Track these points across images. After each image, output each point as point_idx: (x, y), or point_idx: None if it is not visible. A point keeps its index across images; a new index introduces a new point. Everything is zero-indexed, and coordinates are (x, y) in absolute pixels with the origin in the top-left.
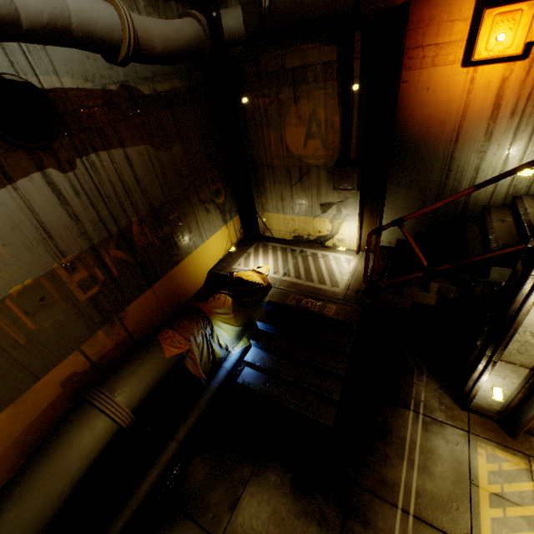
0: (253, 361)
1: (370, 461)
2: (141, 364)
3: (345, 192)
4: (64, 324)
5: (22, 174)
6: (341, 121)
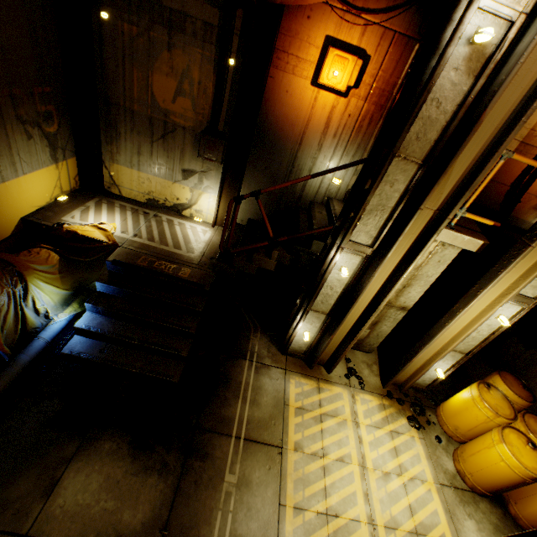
0: (87, 327)
1: (212, 406)
2: None
3: (209, 163)
4: None
5: None
6: (215, 89)
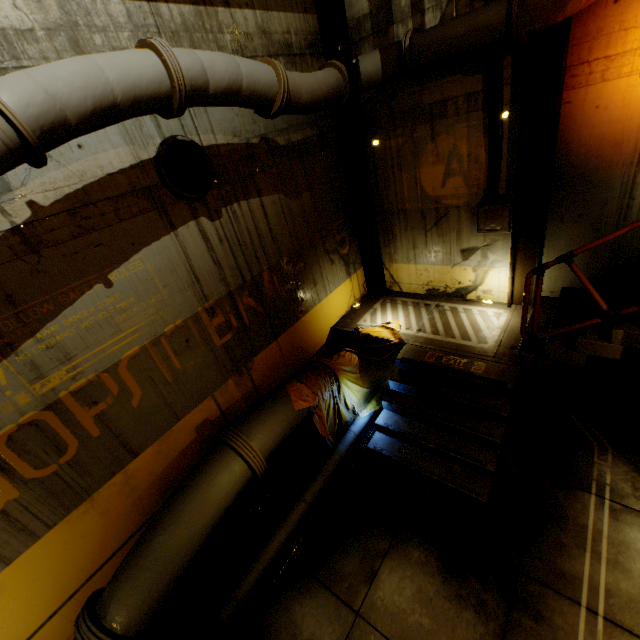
0: (385, 425)
1: (539, 548)
2: (272, 413)
3: (493, 234)
4: (202, 368)
5: (182, 223)
6: (488, 154)
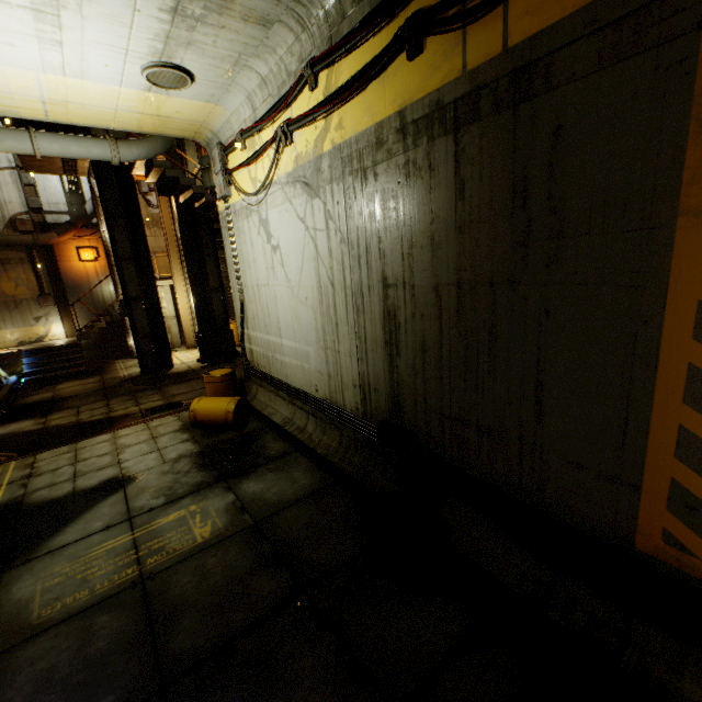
0: (31, 371)
1: (107, 370)
2: None
3: (49, 309)
4: None
5: None
6: (37, 278)
